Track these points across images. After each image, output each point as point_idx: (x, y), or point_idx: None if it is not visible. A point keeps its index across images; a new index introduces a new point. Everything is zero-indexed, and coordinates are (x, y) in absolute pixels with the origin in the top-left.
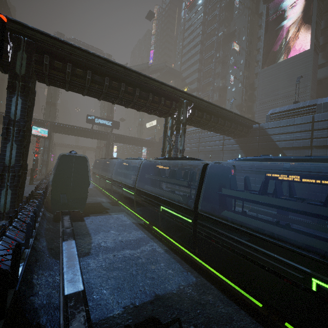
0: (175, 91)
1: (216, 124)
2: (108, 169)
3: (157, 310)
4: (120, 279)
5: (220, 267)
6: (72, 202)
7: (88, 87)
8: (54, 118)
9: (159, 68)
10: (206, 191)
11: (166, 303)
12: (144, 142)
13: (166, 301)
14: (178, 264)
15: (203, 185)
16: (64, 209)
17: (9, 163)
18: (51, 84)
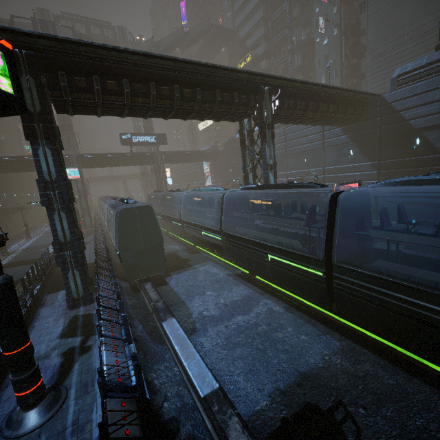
0: (251, 78)
1: (315, 113)
2: (170, 205)
3: (310, 394)
4: (248, 359)
5: (376, 330)
6: (148, 266)
7: (128, 105)
8: (76, 147)
9: (201, 32)
10: (341, 233)
11: (317, 382)
12: (204, 154)
13: (316, 379)
14: (308, 325)
15: (336, 226)
16: (142, 276)
17: (64, 238)
18: (76, 113)
